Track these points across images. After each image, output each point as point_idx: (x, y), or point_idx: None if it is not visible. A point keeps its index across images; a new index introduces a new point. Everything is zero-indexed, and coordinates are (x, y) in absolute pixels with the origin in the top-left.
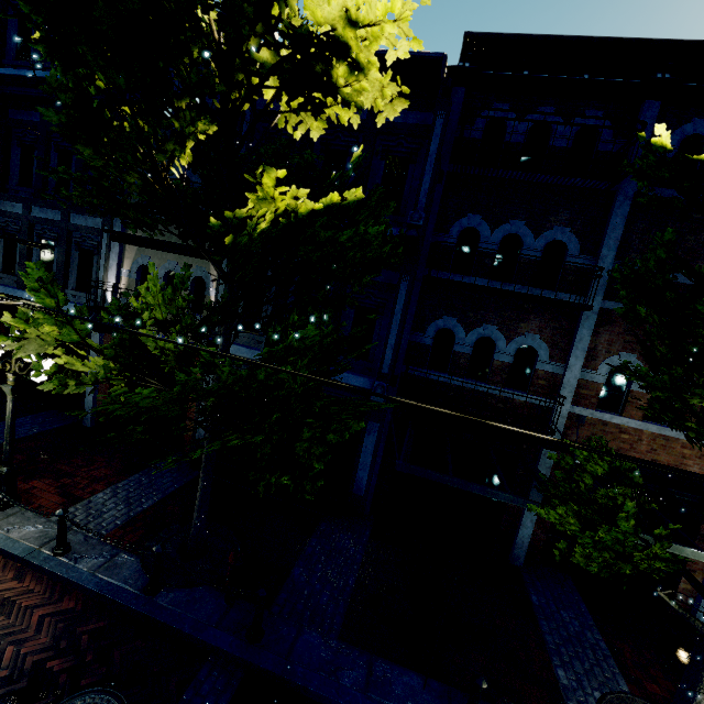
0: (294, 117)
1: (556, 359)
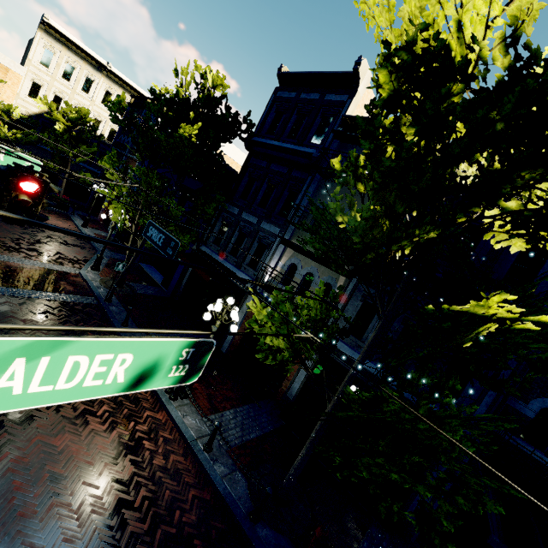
0: (501, 235)
1: None
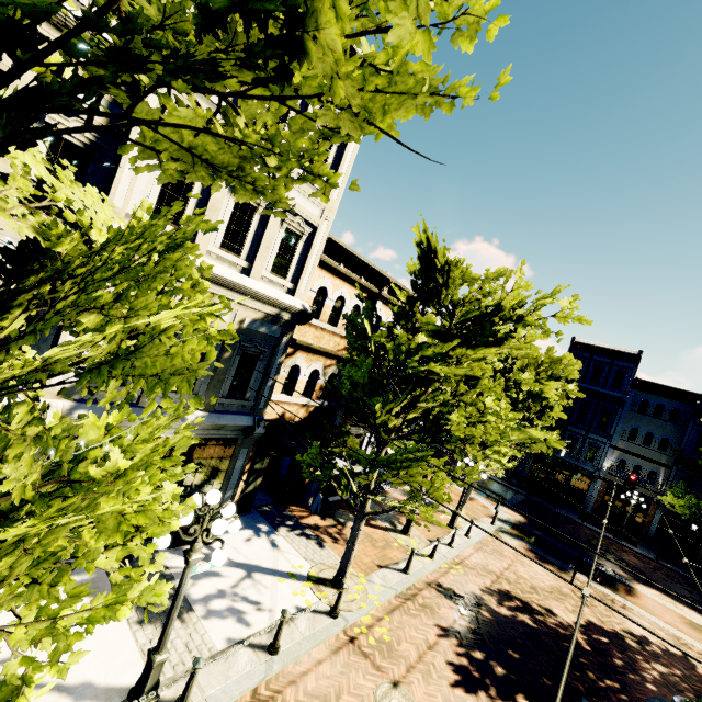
0: None
1: None
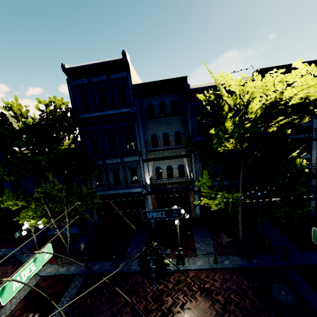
0: (272, 128)
1: (307, 153)
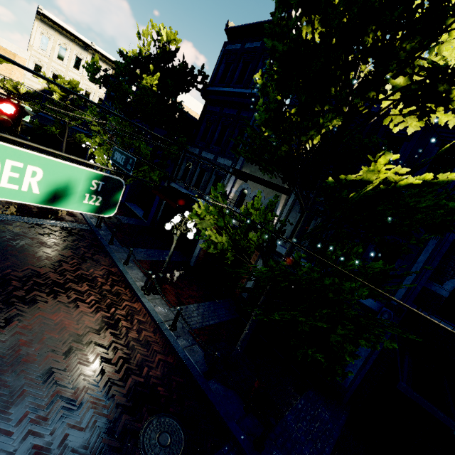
0: (398, 118)
1: None
